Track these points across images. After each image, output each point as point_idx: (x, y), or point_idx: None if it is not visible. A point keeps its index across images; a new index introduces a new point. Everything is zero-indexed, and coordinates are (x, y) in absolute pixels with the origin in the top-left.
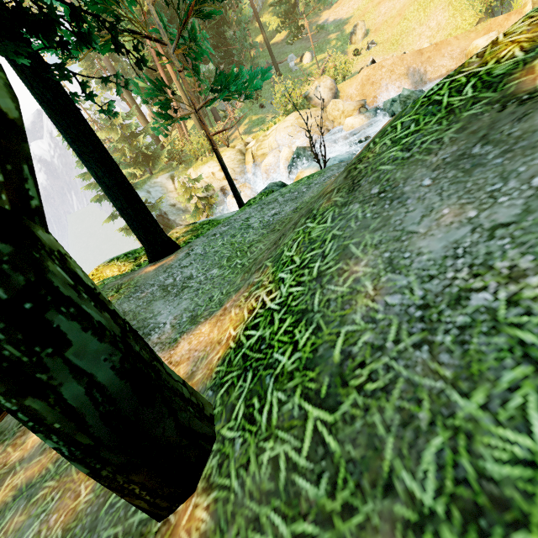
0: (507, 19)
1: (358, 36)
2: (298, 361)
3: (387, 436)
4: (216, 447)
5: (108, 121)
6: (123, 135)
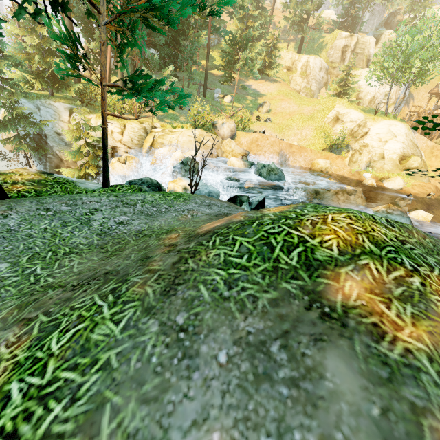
0: (336, 158)
1: (263, 109)
2: None
3: None
4: None
5: (30, 22)
6: (41, 45)
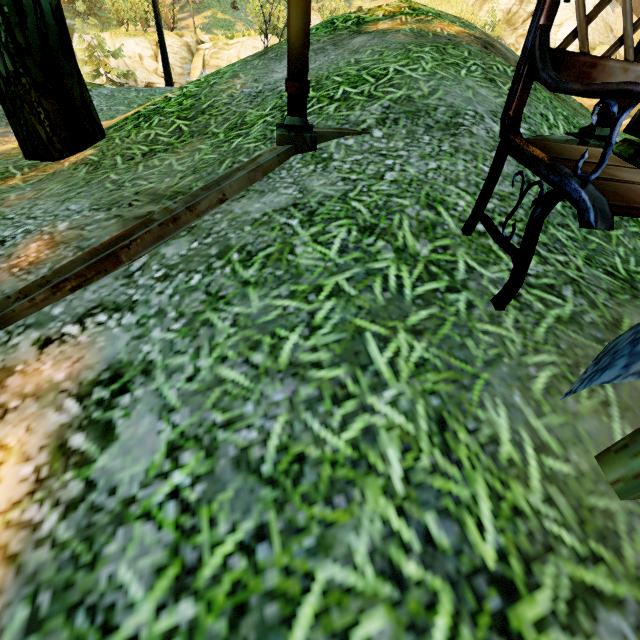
0: None
1: None
2: (179, 109)
3: (214, 124)
4: (105, 139)
5: None
6: None
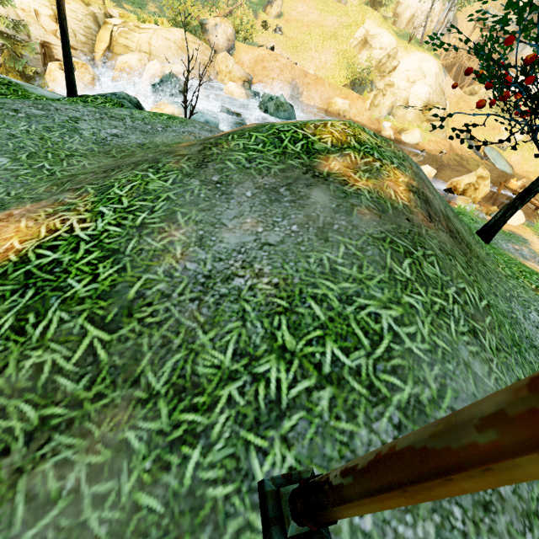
0: (357, 99)
1: (273, 11)
2: (93, 291)
3: (148, 352)
4: None
5: None
6: None
